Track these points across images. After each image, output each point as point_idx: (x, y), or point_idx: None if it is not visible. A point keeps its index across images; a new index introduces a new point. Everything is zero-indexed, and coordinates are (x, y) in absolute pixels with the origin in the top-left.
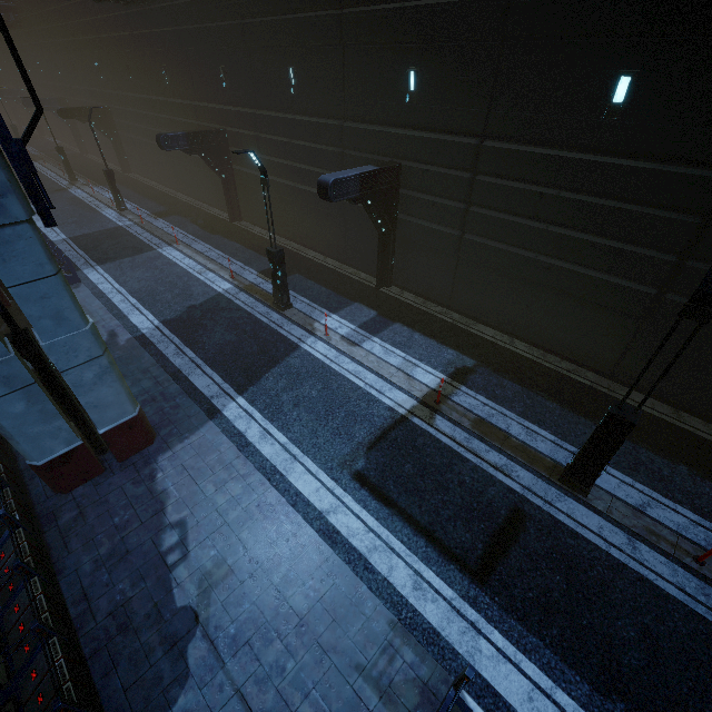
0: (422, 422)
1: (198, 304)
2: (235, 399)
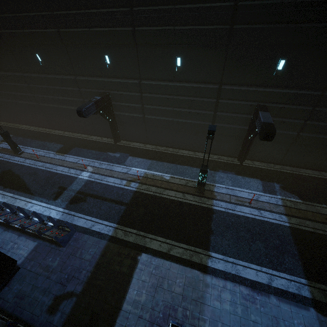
0: None
1: None
2: None
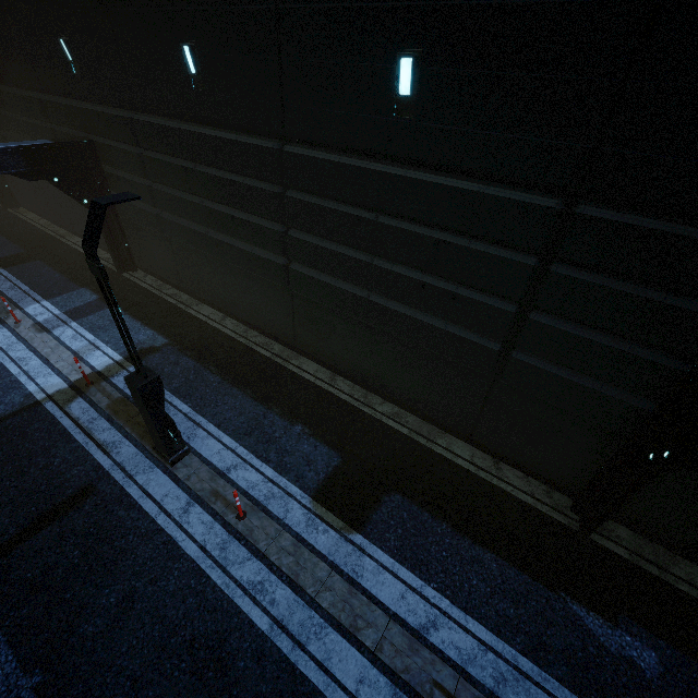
0: (55, 406)
1: None
2: None
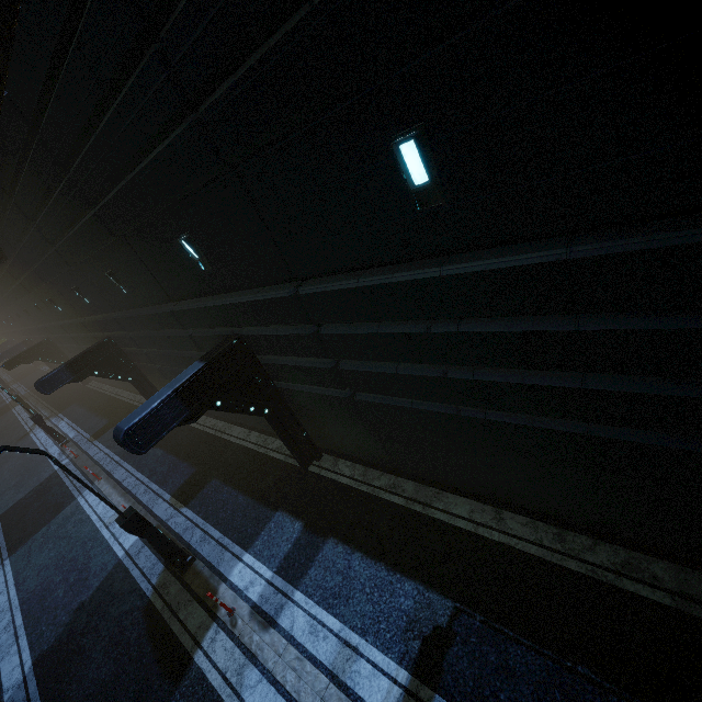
0: None
1: (88, 597)
2: None
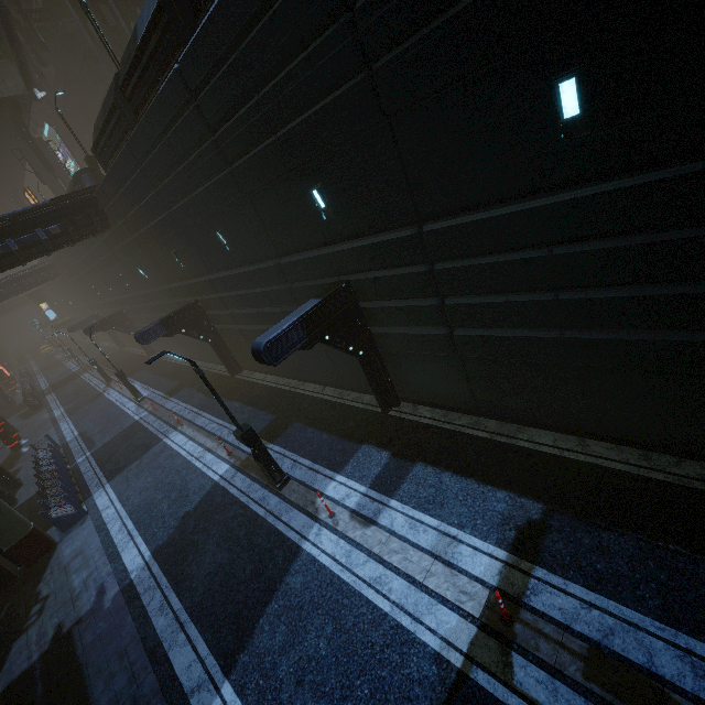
0: (493, 681)
1: (192, 508)
2: (219, 690)
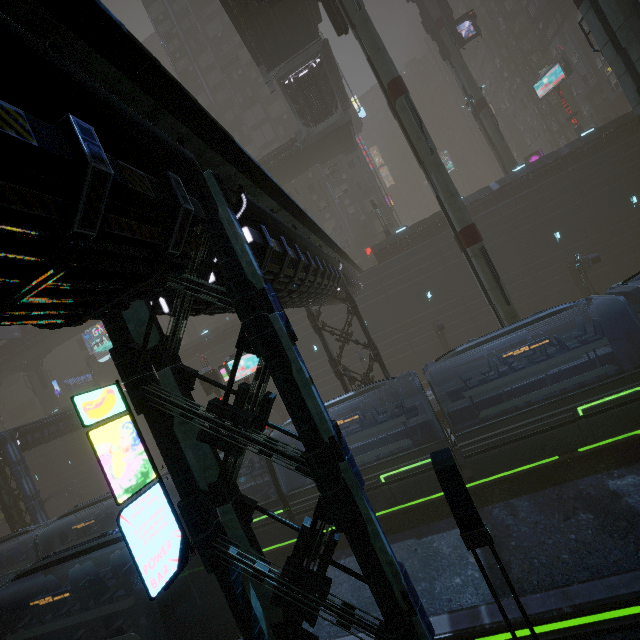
0: None
1: None
2: None
